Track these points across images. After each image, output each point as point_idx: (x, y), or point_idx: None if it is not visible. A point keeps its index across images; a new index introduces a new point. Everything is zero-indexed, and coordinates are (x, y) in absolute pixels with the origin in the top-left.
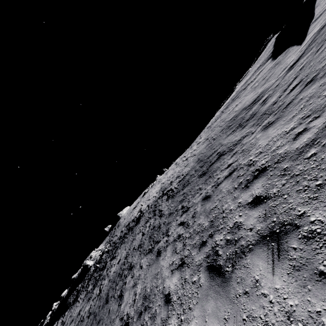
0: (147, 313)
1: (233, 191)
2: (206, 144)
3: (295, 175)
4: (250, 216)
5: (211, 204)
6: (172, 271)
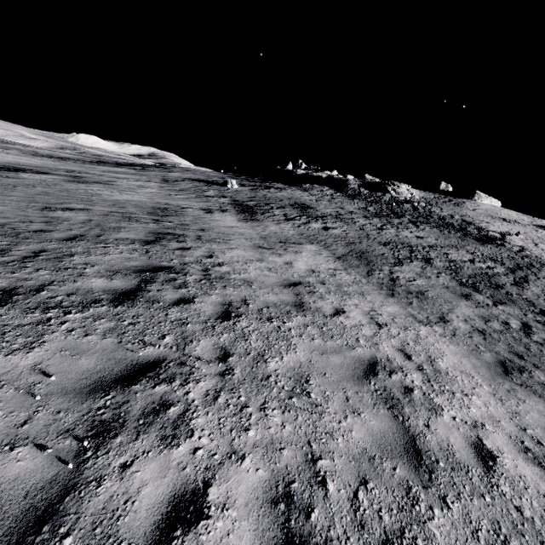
0: (418, 301)
1: None
2: None
3: None
4: None
5: None
6: (466, 320)
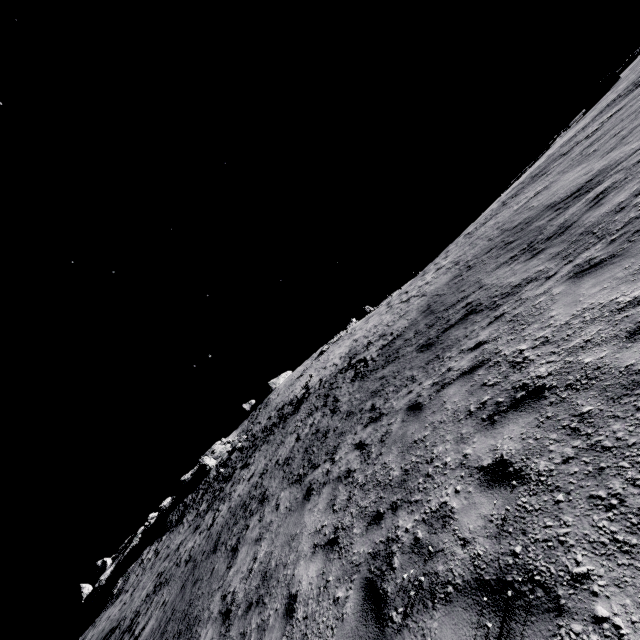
0: (258, 612)
1: (464, 418)
2: (451, 276)
3: (601, 447)
4: (474, 507)
5: (418, 429)
6: (315, 547)
